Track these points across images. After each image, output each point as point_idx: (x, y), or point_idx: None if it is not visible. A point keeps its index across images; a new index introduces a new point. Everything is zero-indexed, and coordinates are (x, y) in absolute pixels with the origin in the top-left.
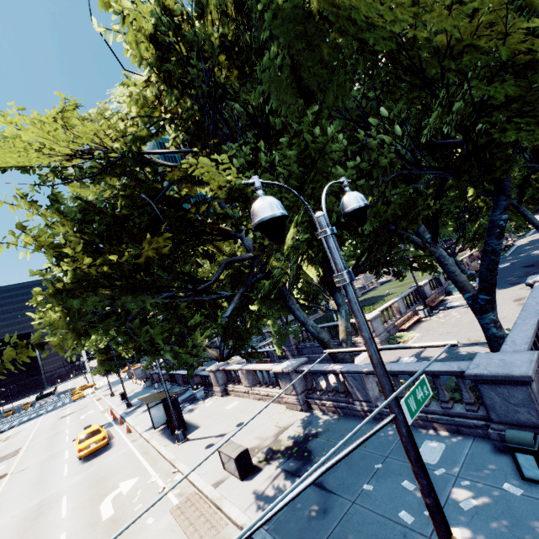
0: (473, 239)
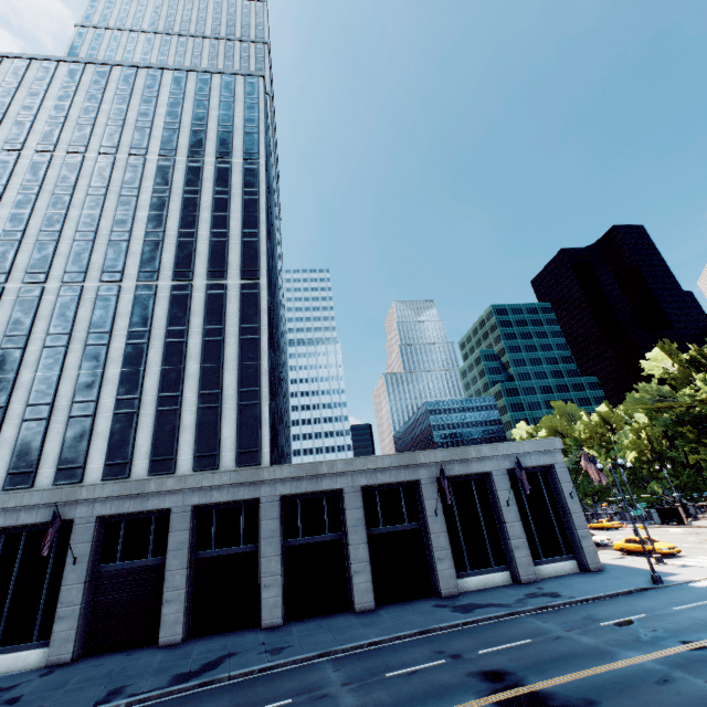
0: None
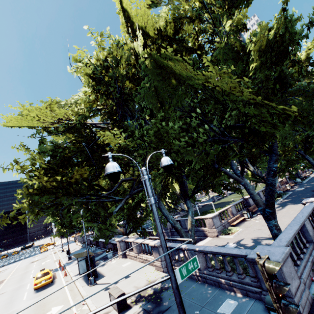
0: (279, 172)
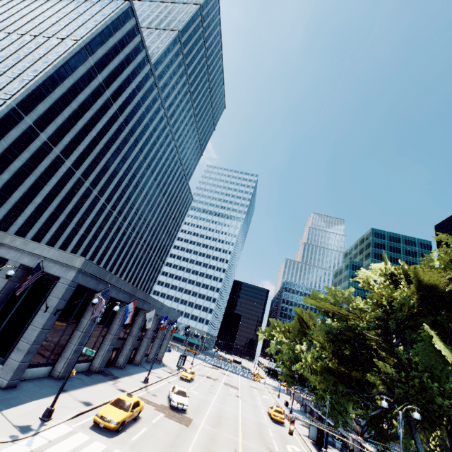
0: None
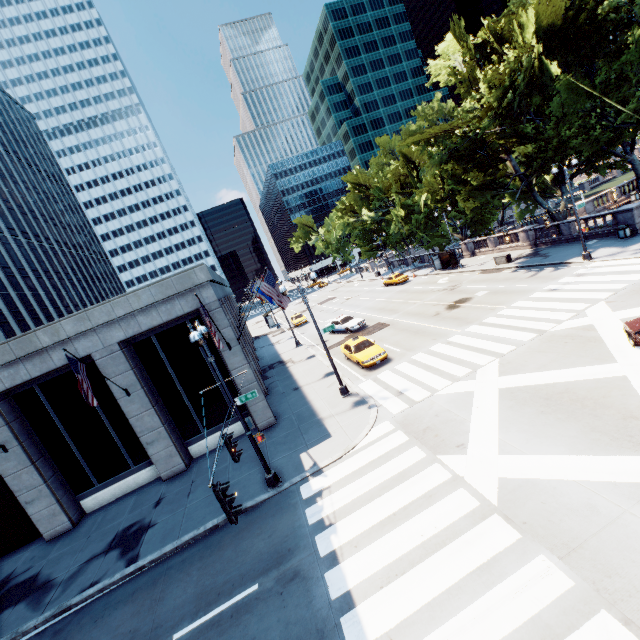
0: None
